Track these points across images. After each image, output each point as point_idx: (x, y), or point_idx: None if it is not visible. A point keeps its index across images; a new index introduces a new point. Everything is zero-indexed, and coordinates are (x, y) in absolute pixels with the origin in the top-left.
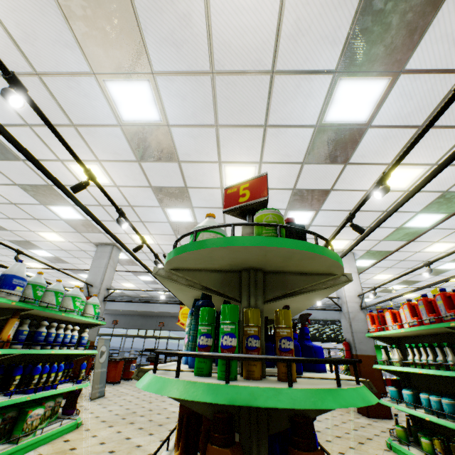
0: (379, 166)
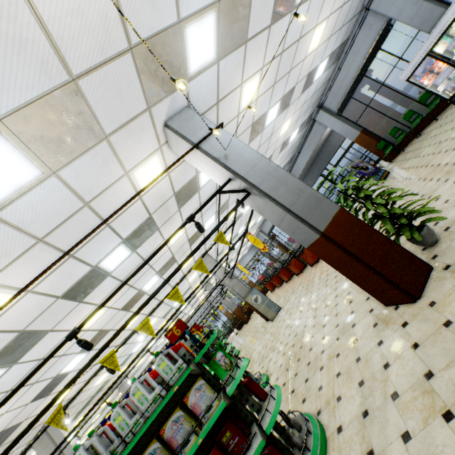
0: None
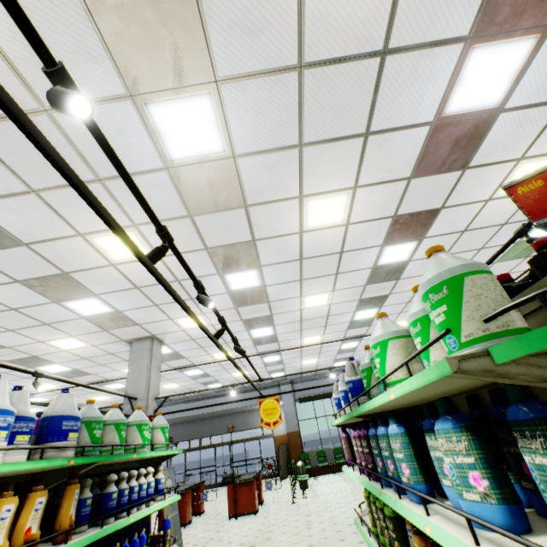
0: (505, 164)
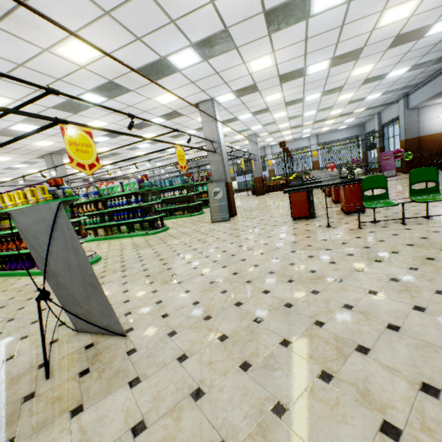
0: None
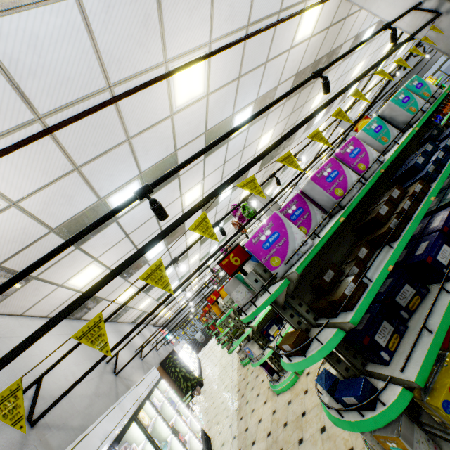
0: None
